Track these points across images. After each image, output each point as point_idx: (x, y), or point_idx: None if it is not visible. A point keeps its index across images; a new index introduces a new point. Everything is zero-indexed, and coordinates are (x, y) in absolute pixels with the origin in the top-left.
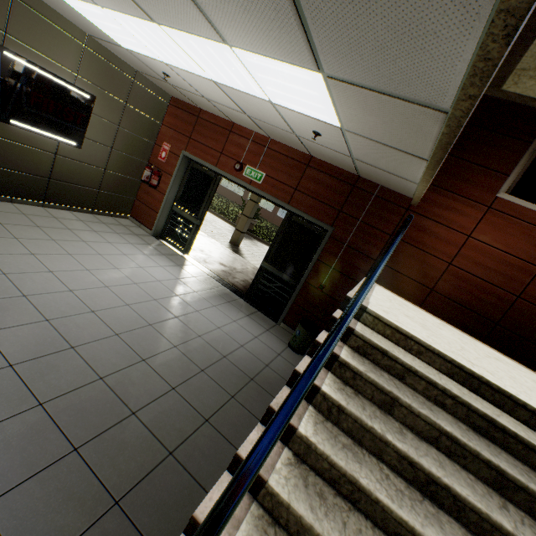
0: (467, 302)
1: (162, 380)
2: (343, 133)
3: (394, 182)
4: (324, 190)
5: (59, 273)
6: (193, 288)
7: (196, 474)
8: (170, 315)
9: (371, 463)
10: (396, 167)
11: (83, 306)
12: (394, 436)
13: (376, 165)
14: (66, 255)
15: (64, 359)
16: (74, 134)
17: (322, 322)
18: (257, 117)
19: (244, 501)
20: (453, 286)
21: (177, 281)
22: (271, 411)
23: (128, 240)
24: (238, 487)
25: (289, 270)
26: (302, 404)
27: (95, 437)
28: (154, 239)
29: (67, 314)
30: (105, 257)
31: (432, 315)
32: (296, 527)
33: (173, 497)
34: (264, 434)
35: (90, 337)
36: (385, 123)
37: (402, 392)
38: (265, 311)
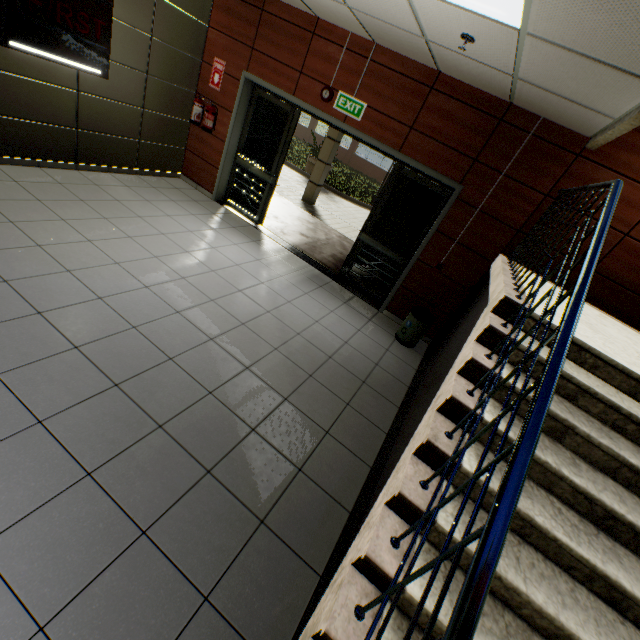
0: (639, 287)
1: (272, 390)
2: (519, 38)
3: (570, 115)
4: (454, 128)
5: (126, 265)
6: (278, 271)
7: (329, 489)
8: (261, 310)
9: (541, 497)
10: (591, 93)
11: (165, 306)
12: (569, 470)
13: (553, 89)
14: (126, 238)
15: (167, 374)
16: (96, 56)
17: (436, 310)
18: (365, 10)
19: (408, 536)
20: (623, 266)
21: (258, 264)
22: (430, 446)
23: (188, 211)
24: (482, 585)
25: (395, 245)
26: (459, 434)
27: (224, 458)
28: (217, 205)
29: (152, 318)
30: (170, 237)
31: (586, 302)
32: (466, 561)
33: (312, 513)
34: (494, 521)
35: (184, 344)
36: (619, 24)
37: (576, 418)
38: (363, 296)
